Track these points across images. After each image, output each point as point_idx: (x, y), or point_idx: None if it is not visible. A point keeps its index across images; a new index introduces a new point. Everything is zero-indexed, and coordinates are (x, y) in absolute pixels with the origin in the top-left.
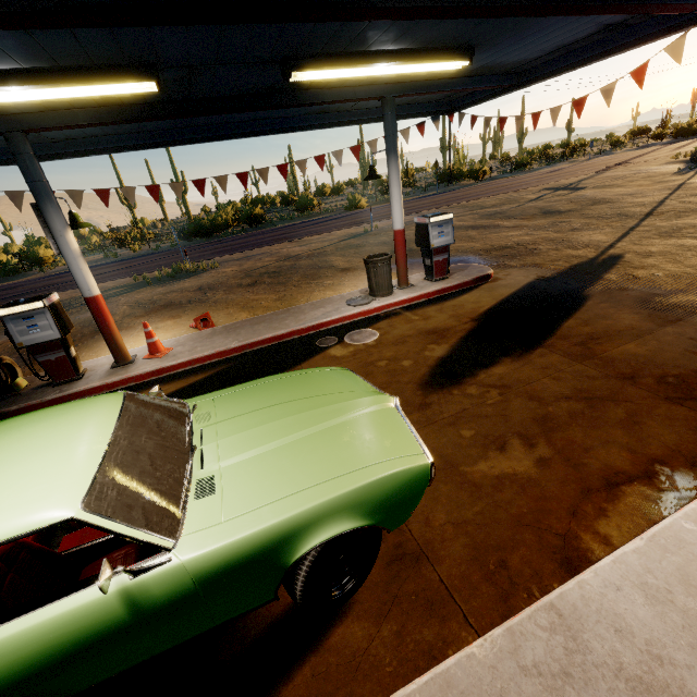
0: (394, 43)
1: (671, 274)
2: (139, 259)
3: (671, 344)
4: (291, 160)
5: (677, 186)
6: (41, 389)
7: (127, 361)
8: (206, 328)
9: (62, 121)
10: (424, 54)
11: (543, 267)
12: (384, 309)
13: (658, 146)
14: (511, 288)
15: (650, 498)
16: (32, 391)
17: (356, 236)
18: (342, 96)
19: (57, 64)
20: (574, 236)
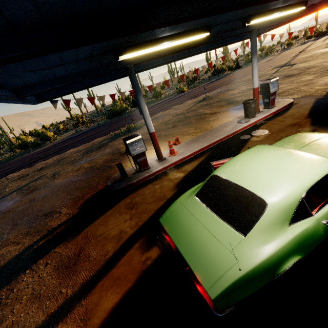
0: (288, 2)
1: None
2: (97, 129)
3: None
4: (138, 77)
5: None
6: (137, 174)
7: (163, 158)
8: (178, 143)
9: (147, 58)
10: (292, 6)
11: (313, 95)
12: (257, 122)
13: (311, 42)
14: (308, 104)
15: None
16: (133, 175)
17: (201, 101)
18: (239, 32)
19: (185, 30)
20: (314, 82)
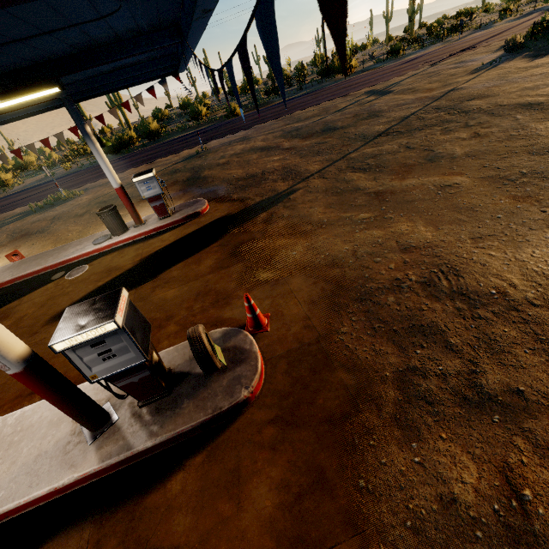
0: None
1: (291, 216)
2: (59, 181)
3: (196, 290)
4: (206, 64)
5: (444, 94)
6: None
7: None
8: (18, 260)
9: None
10: (13, 93)
11: (245, 202)
12: (113, 246)
13: (536, 14)
14: (198, 226)
15: (33, 402)
16: None
17: (187, 159)
18: (21, 105)
19: None
20: (301, 164)
